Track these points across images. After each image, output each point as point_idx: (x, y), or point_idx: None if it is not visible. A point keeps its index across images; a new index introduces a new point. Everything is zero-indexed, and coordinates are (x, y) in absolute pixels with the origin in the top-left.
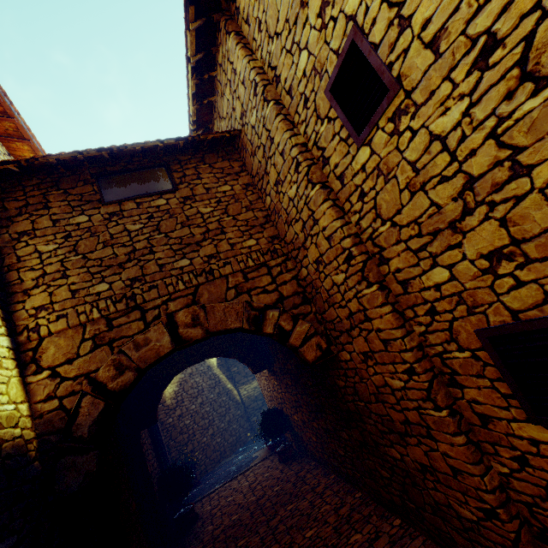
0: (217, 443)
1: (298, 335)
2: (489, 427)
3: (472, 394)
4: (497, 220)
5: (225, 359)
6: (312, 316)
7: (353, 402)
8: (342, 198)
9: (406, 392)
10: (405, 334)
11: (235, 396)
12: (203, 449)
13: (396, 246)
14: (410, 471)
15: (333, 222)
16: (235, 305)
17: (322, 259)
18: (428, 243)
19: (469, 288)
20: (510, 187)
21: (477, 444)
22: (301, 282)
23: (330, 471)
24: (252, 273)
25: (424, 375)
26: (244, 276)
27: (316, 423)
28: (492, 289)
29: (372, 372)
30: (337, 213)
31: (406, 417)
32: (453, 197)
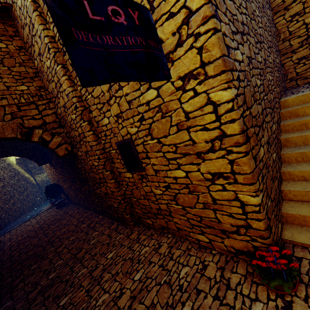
0: (17, 207)
1: (54, 143)
2: (121, 176)
3: (117, 165)
4: (117, 103)
5: (23, 159)
6: (64, 134)
7: (84, 174)
8: (73, 76)
9: (99, 167)
10: (97, 143)
11: (31, 181)
12: (6, 211)
13: (94, 106)
14: (103, 196)
15: (68, 88)
16: (10, 124)
17: (66, 106)
18: (102, 107)
19: (113, 127)
20: (119, 92)
21: (118, 182)
22: (59, 116)
23: (81, 207)
24: (24, 107)
25: (103, 159)
26: (18, 108)
27: (73, 187)
28: (118, 128)
29: (89, 160)
30: (70, 84)
31: (100, 176)
32: (107, 90)
